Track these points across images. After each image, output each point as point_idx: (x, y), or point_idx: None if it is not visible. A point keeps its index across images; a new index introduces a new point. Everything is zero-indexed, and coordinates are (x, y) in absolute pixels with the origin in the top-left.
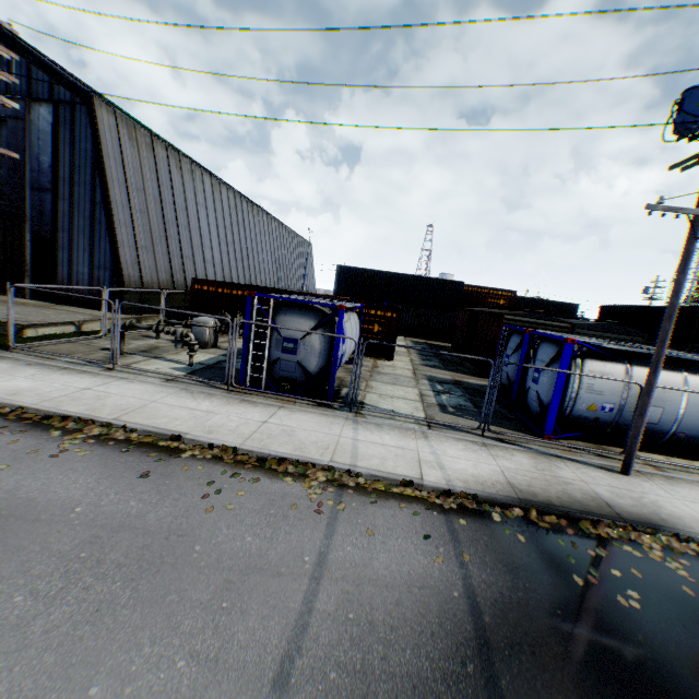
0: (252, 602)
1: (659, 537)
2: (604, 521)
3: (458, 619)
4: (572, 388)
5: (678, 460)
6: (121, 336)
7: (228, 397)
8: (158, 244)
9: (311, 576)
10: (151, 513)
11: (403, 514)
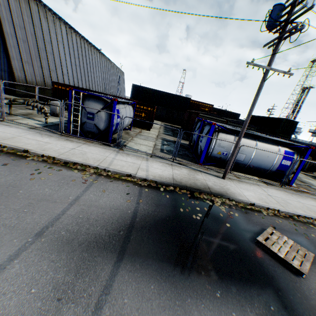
0: (39, 210)
1: (222, 199)
2: (204, 193)
3: (125, 219)
4: (212, 144)
5: (249, 176)
6: (10, 106)
7: (60, 137)
8: (35, 61)
9: (70, 203)
10: (3, 178)
11: (122, 186)
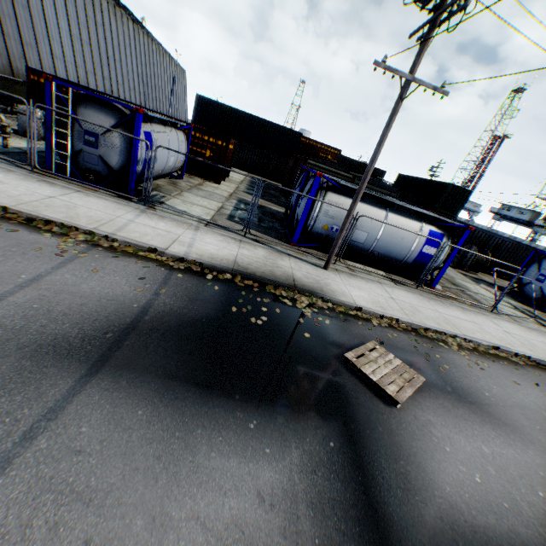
0: None
1: (313, 299)
2: (283, 287)
3: (123, 316)
4: (315, 211)
5: (372, 269)
6: None
7: (30, 175)
8: None
9: (20, 285)
10: None
11: (135, 266)
